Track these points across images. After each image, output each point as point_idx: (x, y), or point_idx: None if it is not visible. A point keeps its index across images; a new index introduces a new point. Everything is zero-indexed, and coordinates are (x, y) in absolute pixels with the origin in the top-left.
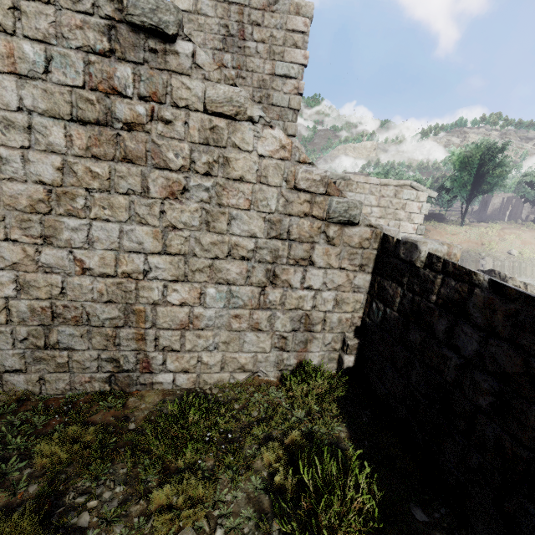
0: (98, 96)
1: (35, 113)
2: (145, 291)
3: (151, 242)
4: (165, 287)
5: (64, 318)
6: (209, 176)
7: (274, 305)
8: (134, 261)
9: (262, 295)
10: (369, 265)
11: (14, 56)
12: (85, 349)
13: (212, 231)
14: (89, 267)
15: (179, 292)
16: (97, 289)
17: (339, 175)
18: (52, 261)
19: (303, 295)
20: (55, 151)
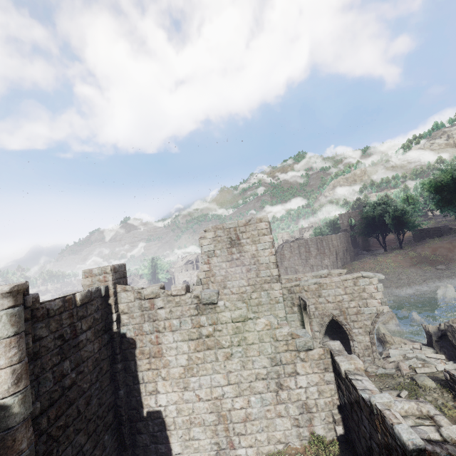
0: (196, 329)
1: (178, 341)
2: (224, 404)
3: (223, 381)
4: (232, 401)
5: (195, 423)
6: (240, 346)
7: (285, 400)
8: (218, 391)
9: (277, 396)
10: (329, 367)
11: (171, 325)
12: (204, 438)
13: (246, 369)
14: (201, 397)
15: (239, 402)
16: (205, 407)
17: (312, 282)
18: (188, 397)
19: (298, 392)
20: (185, 353)
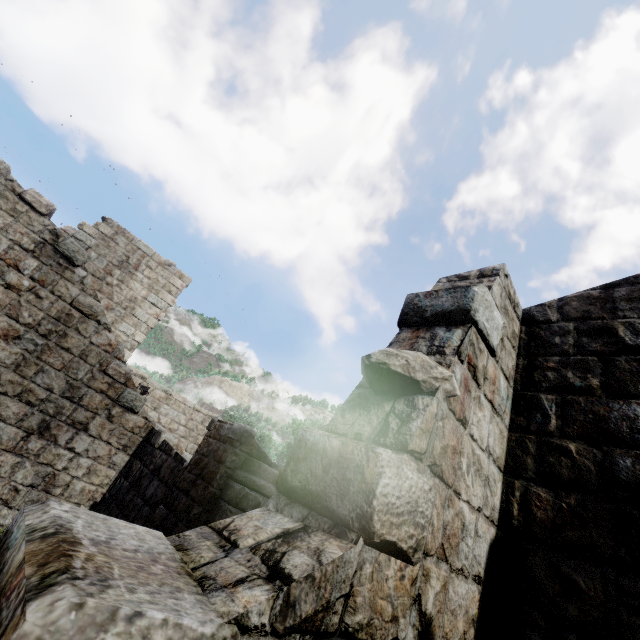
0: (2, 263)
1: None
2: None
3: None
4: None
5: None
6: (45, 338)
7: (29, 453)
8: None
9: (24, 440)
10: (132, 448)
11: None
12: None
13: (18, 372)
14: None
15: None
16: None
17: (164, 387)
18: None
19: (62, 453)
20: None
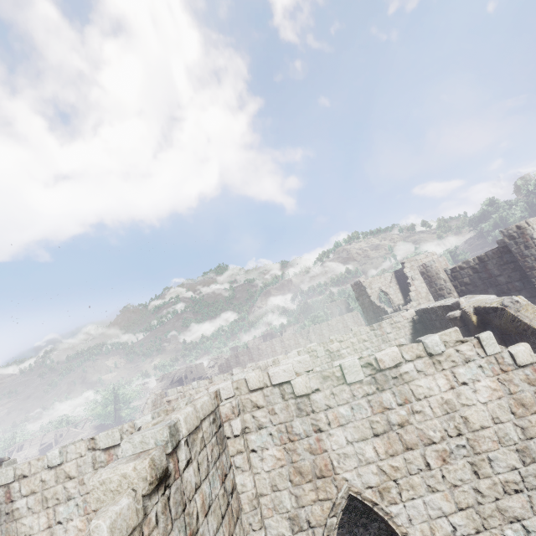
0: None
1: None
2: None
3: None
4: None
5: None
6: None
7: None
8: None
9: None
10: None
11: None
12: None
13: None
14: None
15: None
16: None
17: None
18: None
19: None
20: None
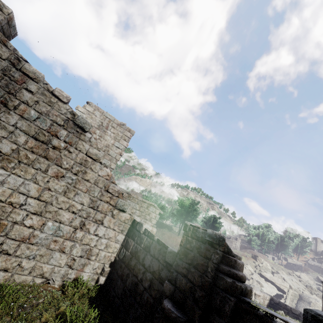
0: (49, 134)
1: (19, 129)
2: (15, 214)
3: (34, 192)
4: (27, 215)
5: None
6: (76, 175)
7: (77, 239)
8: (20, 197)
9: (73, 233)
10: (125, 231)
11: (25, 111)
12: None
13: (66, 196)
14: None
15: (33, 220)
16: None
17: (127, 191)
18: None
19: (93, 238)
20: (16, 143)
